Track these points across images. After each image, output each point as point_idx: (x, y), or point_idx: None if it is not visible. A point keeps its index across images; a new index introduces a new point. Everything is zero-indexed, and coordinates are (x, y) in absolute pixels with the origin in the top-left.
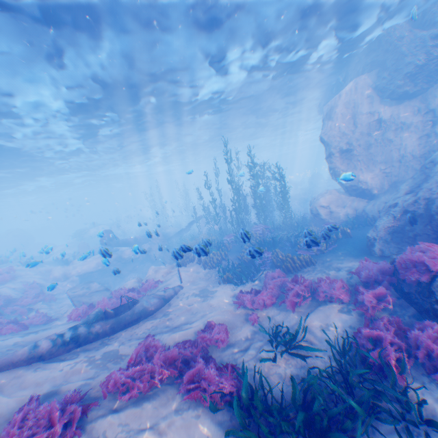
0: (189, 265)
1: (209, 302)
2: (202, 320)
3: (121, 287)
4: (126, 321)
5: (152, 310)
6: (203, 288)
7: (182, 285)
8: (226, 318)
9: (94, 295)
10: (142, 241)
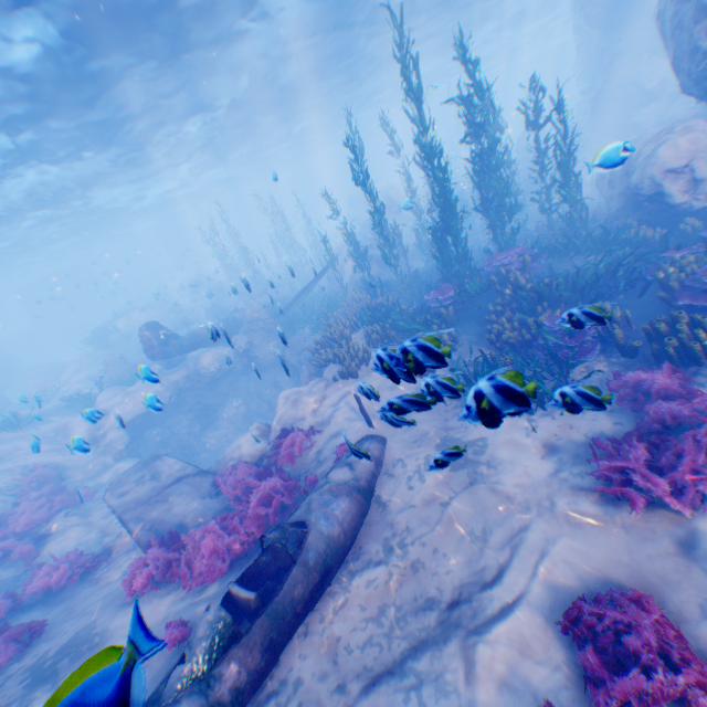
0: (367, 374)
1: (496, 489)
2: (527, 565)
3: (231, 464)
4: (300, 606)
5: (348, 536)
6: (441, 437)
7: (381, 436)
8: (610, 554)
9: (174, 496)
10: (229, 331)
